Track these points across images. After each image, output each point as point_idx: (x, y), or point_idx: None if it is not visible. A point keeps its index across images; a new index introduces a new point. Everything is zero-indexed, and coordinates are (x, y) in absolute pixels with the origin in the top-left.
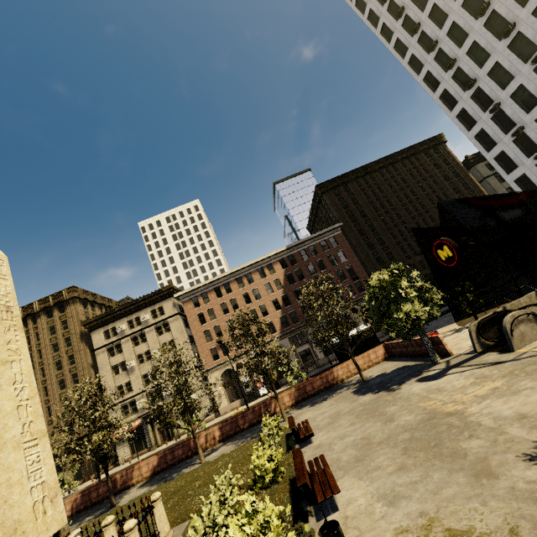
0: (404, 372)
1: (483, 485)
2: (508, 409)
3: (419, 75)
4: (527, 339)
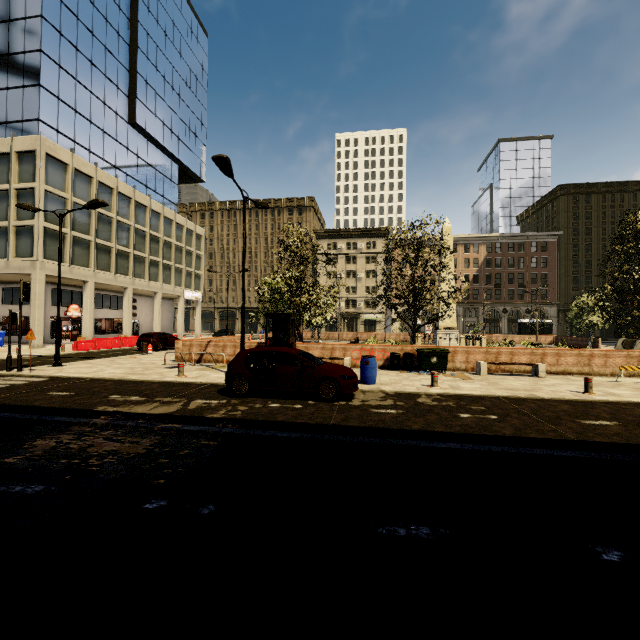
0: None
1: None
2: None
3: None
4: None
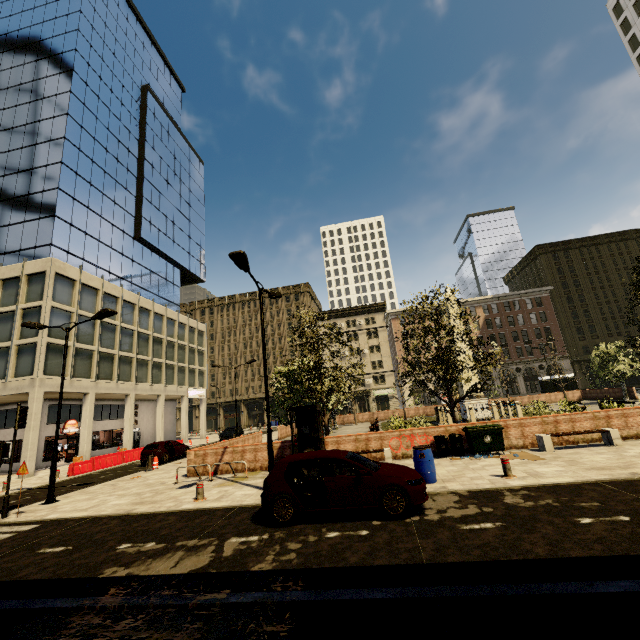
0: None
1: None
2: None
3: None
4: None
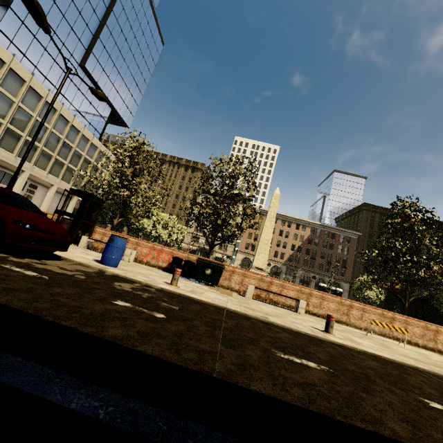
0: None
1: None
2: None
3: None
4: None
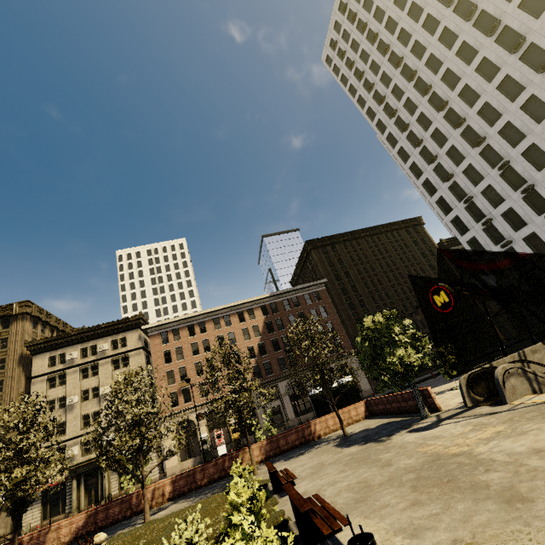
0: (391, 426)
1: (519, 509)
2: (520, 446)
3: (405, 163)
4: (518, 393)
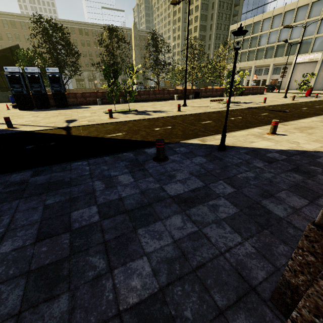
0: None
1: None
2: None
3: None
4: None
